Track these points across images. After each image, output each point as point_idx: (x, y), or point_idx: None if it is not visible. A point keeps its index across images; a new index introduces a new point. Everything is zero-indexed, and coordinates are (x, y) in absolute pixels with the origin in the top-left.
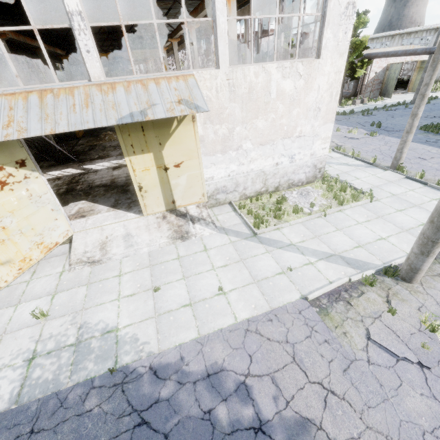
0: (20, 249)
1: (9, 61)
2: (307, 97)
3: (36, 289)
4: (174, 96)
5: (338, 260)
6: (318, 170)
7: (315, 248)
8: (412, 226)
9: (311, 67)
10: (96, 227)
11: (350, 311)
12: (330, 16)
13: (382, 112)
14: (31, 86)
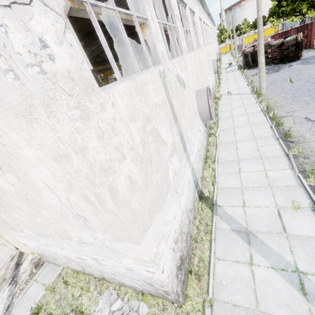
0: None
1: None
2: (43, 197)
3: None
4: None
5: None
6: (163, 291)
7: None
8: None
9: (0, 153)
10: None
11: None
12: None
13: None
14: None
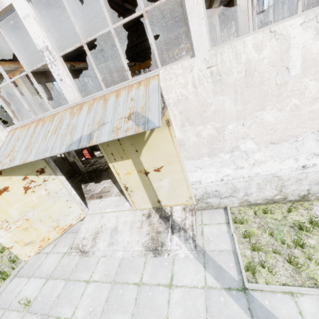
0: (40, 232)
1: (23, 101)
2: None
3: (45, 266)
4: (127, 109)
5: None
6: None
7: None
8: None
9: None
10: (99, 213)
11: None
12: None
13: None
14: (38, 116)
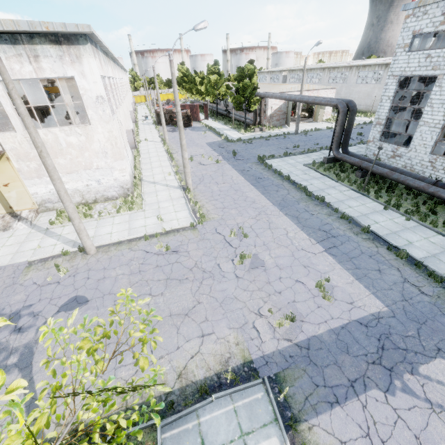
0: None
1: None
2: (92, 146)
3: None
4: None
5: (71, 243)
6: (127, 190)
7: (69, 237)
8: (137, 227)
9: (87, 130)
10: None
11: (42, 266)
12: (87, 103)
13: (262, 141)
14: None
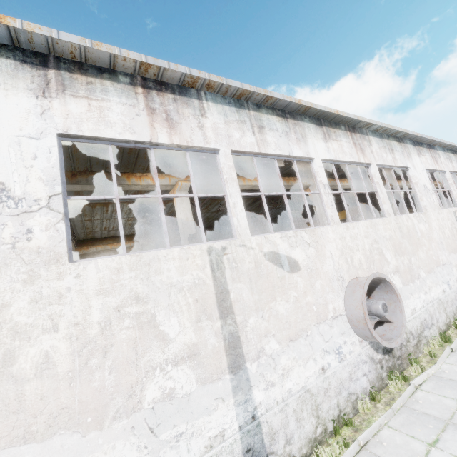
0: None
1: None
2: None
3: None
4: None
5: None
6: None
7: None
8: None
9: None
10: None
11: None
12: None
13: None
14: None
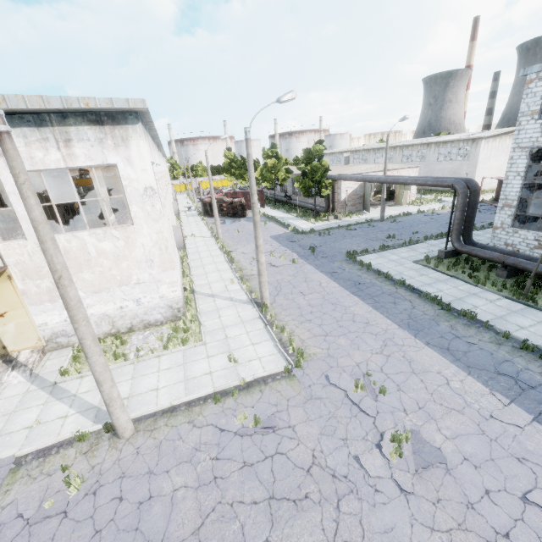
0: None
1: None
2: (133, 252)
3: None
4: None
5: (92, 413)
6: (177, 310)
7: (89, 399)
8: (197, 375)
9: (128, 231)
10: None
11: (39, 467)
12: (131, 197)
13: (342, 231)
14: None
